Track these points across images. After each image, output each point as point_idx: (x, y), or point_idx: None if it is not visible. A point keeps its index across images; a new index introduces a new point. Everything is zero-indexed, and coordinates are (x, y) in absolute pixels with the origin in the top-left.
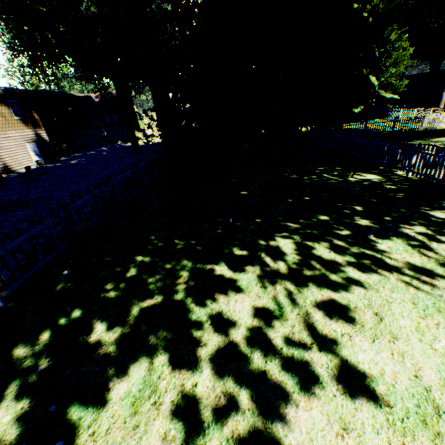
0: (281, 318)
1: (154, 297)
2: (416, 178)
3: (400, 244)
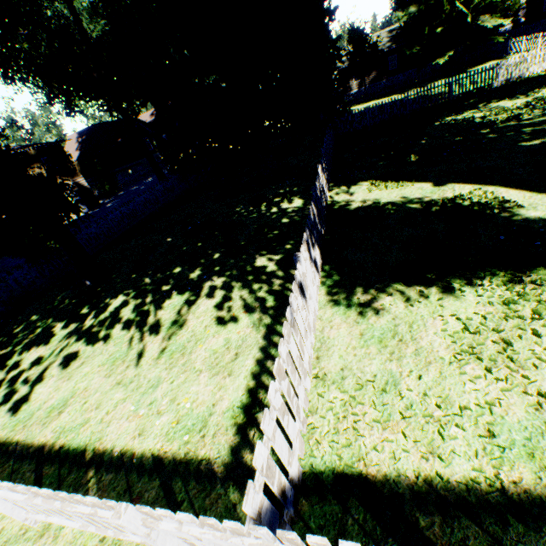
0: (41, 364)
1: (8, 348)
2: (329, 202)
3: (182, 300)
